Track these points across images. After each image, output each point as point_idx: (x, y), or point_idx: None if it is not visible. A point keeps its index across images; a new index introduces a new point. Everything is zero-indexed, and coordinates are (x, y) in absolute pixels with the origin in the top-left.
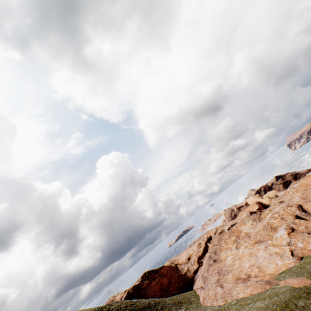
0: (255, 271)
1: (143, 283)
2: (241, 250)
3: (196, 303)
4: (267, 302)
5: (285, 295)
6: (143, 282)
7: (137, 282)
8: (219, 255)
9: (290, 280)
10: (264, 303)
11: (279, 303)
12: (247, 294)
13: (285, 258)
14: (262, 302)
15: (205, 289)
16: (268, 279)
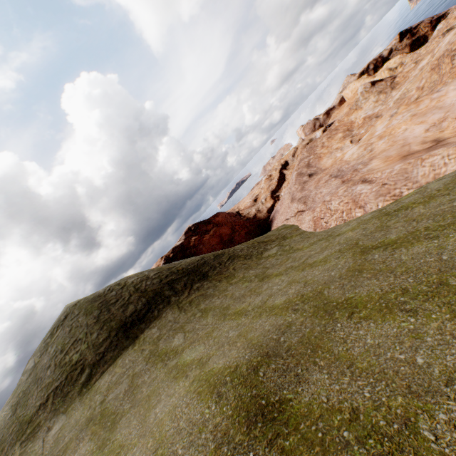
0: None
1: (190, 240)
2: (382, 126)
3: (298, 234)
4: None
5: None
6: (188, 239)
7: (178, 242)
8: (318, 165)
9: None
10: None
11: None
12: None
13: None
14: None
15: (315, 208)
16: None
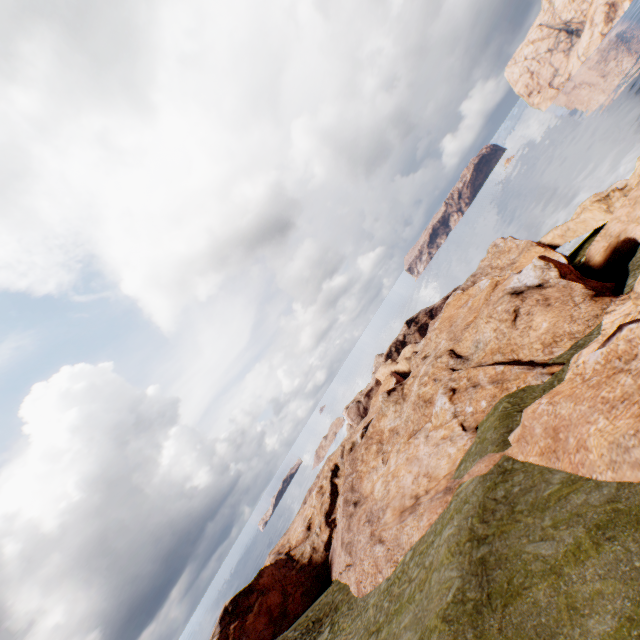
0: (424, 484)
1: (228, 632)
2: (393, 461)
3: (347, 602)
4: (459, 521)
5: (477, 495)
6: (226, 631)
7: None
8: (360, 489)
9: (475, 467)
10: (454, 527)
11: (474, 511)
12: (424, 529)
13: (457, 439)
14: (451, 527)
15: (356, 565)
16: (445, 485)
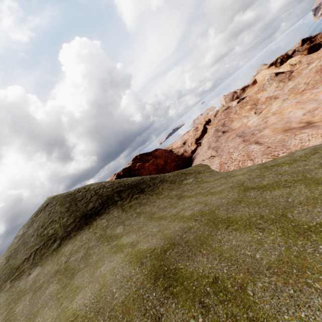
0: None
1: (135, 165)
2: (276, 106)
3: (208, 171)
4: None
5: None
6: (134, 164)
7: (127, 165)
8: (230, 126)
9: None
10: None
11: None
12: None
13: None
14: None
15: (222, 155)
16: None
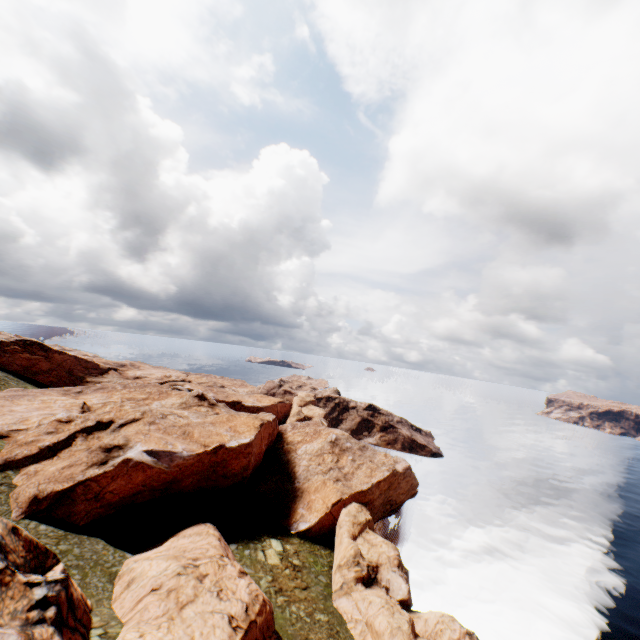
0: None
1: (12, 345)
2: (68, 401)
3: None
4: None
5: None
6: (13, 344)
7: (4, 339)
8: (94, 393)
9: None
10: None
11: None
12: None
13: (6, 426)
14: None
15: None
16: None
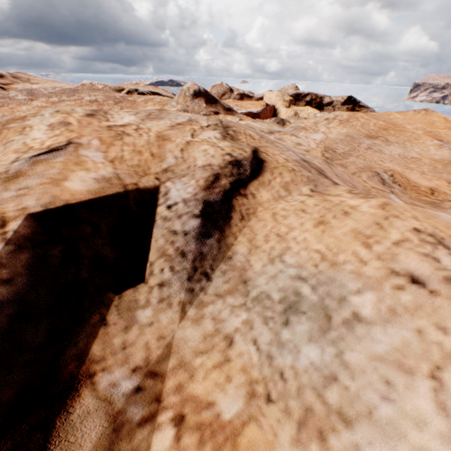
0: None
1: None
2: None
3: None
4: None
5: None
6: None
7: None
8: None
9: None
10: None
11: None
12: None
13: None
14: None
15: None
16: None
